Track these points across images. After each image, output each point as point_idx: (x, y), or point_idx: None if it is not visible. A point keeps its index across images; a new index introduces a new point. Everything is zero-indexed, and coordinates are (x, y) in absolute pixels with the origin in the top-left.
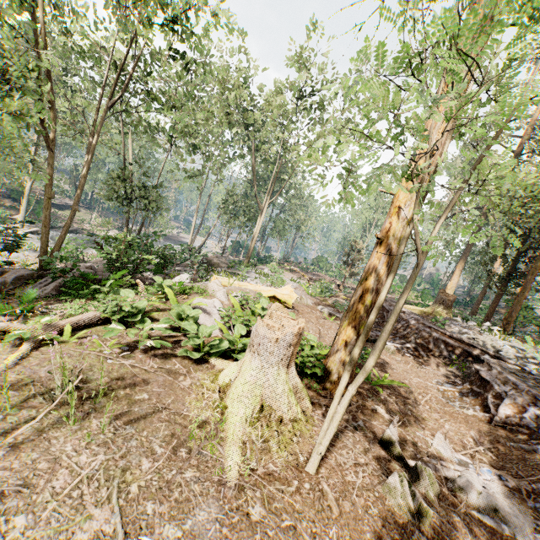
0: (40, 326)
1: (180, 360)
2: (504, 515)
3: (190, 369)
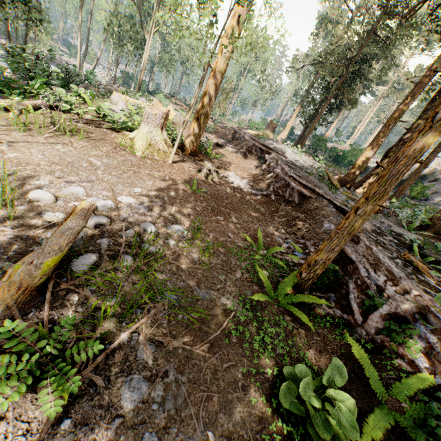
0: (16, 101)
1: (106, 130)
2: (240, 184)
3: (112, 133)
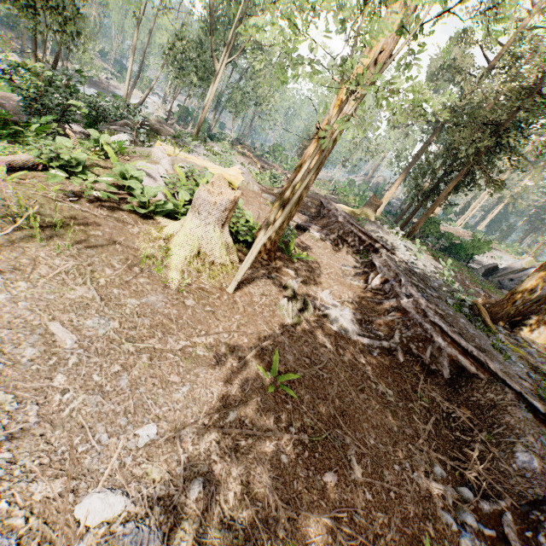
0: None
1: (128, 214)
2: (345, 327)
3: (137, 221)
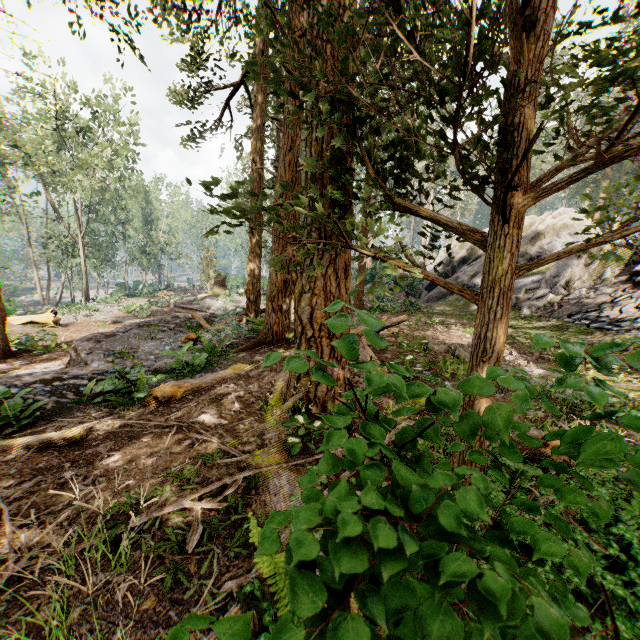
0: None
1: None
2: None
3: None
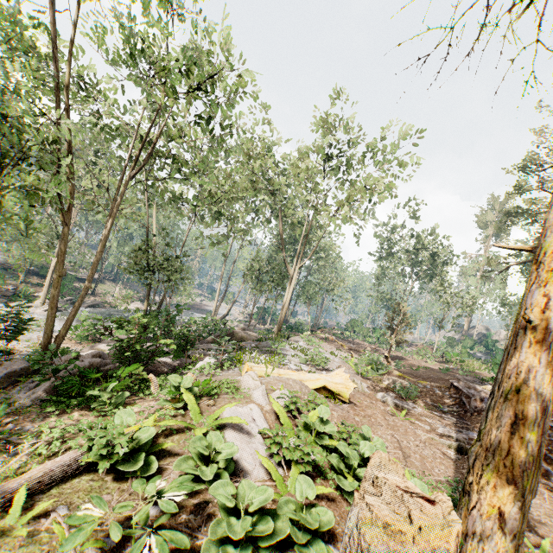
0: None
1: None
2: None
3: None
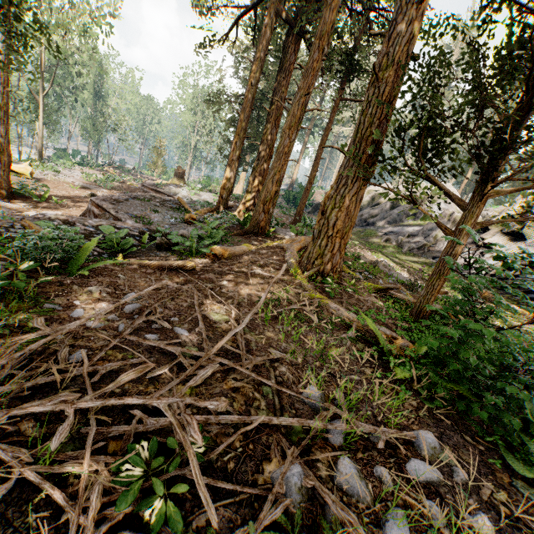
0: None
1: None
2: None
3: None
